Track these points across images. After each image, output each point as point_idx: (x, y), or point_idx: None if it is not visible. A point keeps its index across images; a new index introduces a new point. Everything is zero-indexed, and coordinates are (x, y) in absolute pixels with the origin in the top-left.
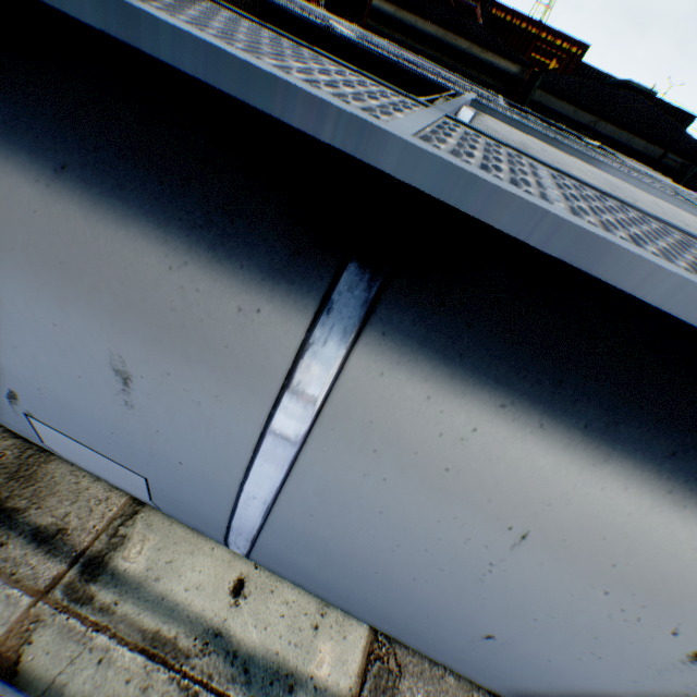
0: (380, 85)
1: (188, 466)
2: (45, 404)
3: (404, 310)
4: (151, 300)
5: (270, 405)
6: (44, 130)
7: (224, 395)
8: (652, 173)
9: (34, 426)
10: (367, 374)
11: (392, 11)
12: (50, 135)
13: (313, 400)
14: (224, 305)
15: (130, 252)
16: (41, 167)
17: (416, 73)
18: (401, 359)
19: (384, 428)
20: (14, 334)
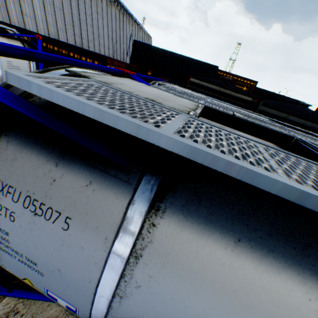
0: None
1: None
2: None
3: None
4: (293, 315)
5: None
6: (225, 220)
7: None
8: None
9: None
10: None
11: (198, 81)
12: (229, 223)
13: None
14: None
15: (281, 288)
16: (226, 239)
17: (275, 130)
18: None
19: None
20: None
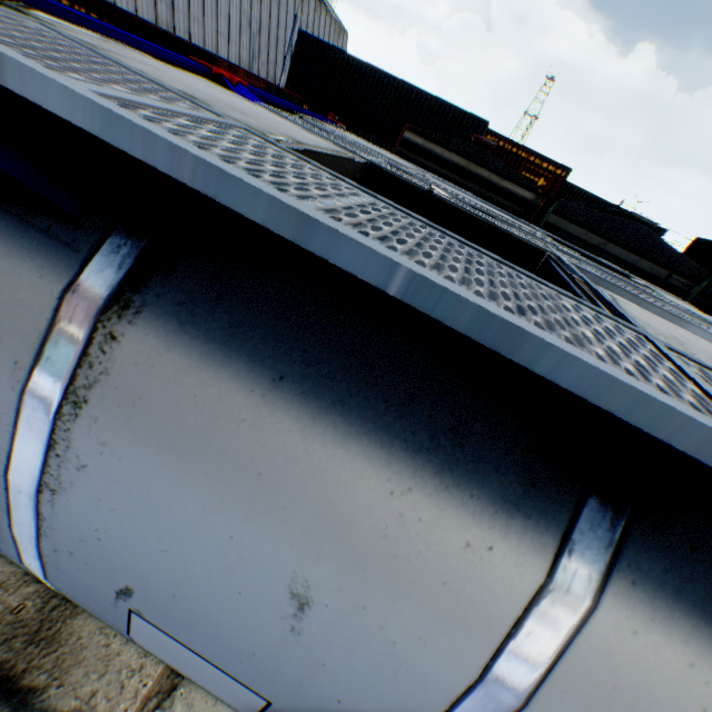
0: (592, 310)
1: (349, 705)
2: (168, 608)
3: (652, 555)
4: (361, 523)
5: (488, 654)
6: (263, 338)
7: (431, 637)
8: (681, 302)
9: (130, 619)
10: (615, 629)
11: (421, 142)
12: (270, 344)
13: (544, 653)
14: (450, 538)
15: (345, 471)
16: (257, 375)
17: (511, 233)
18: (654, 614)
19: (631, 694)
20: (169, 538)
